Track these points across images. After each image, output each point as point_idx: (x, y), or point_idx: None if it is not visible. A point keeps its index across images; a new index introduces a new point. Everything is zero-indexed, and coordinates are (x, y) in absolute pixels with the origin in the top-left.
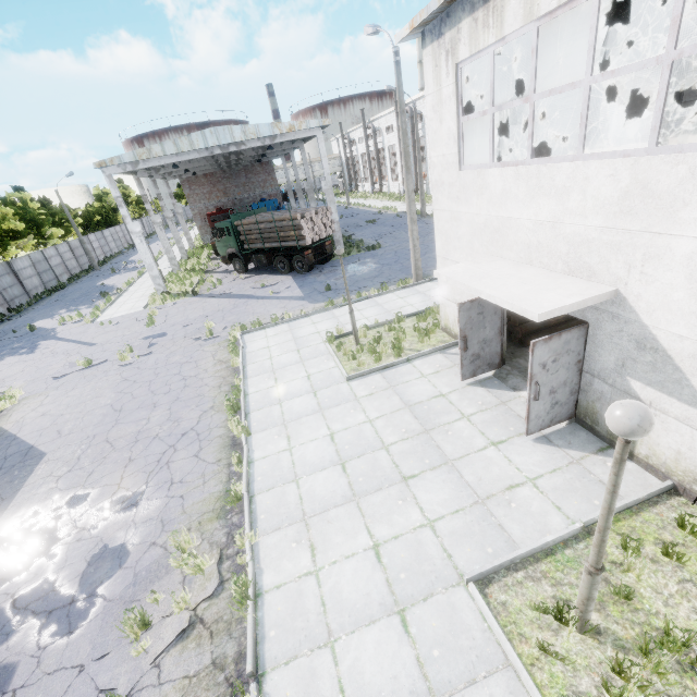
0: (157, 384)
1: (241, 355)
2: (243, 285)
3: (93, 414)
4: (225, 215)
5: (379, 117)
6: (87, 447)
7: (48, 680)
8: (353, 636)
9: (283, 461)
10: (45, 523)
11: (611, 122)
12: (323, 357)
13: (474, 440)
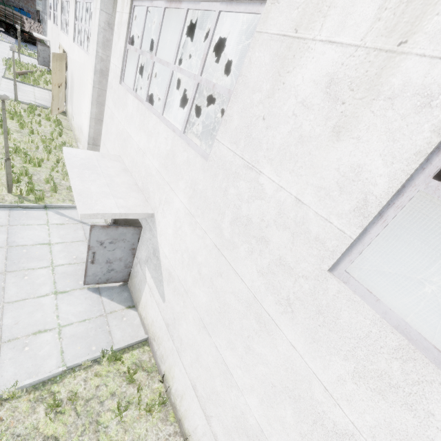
0: None
1: None
2: None
3: None
4: None
5: None
6: None
7: None
8: None
9: None
10: None
11: None
12: (7, 47)
13: (28, 61)
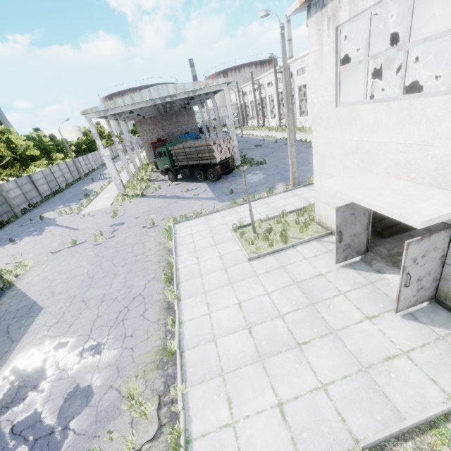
0: (117, 259)
1: (173, 239)
2: (174, 190)
3: (75, 280)
4: (163, 143)
5: (263, 76)
6: (70, 304)
7: None
8: None
9: (204, 323)
10: (38, 363)
11: (448, 68)
12: (231, 242)
13: (351, 314)
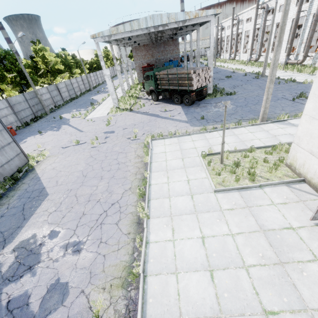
0: (105, 164)
1: (149, 155)
2: (155, 108)
3: (73, 175)
4: (151, 67)
5: (243, 12)
6: (66, 196)
7: None
8: None
9: (168, 250)
10: (36, 245)
11: None
12: (198, 168)
13: None
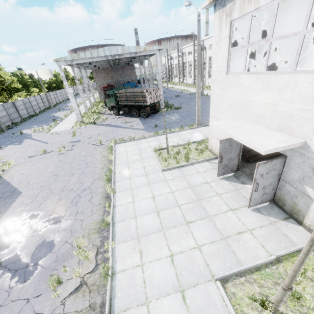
0: (74, 164)
1: (113, 154)
2: (117, 121)
3: (44, 176)
4: (111, 88)
5: (185, 47)
6: (40, 191)
7: (12, 304)
8: (158, 301)
9: (130, 207)
10: (18, 226)
11: (302, 56)
12: (152, 159)
13: (222, 207)
